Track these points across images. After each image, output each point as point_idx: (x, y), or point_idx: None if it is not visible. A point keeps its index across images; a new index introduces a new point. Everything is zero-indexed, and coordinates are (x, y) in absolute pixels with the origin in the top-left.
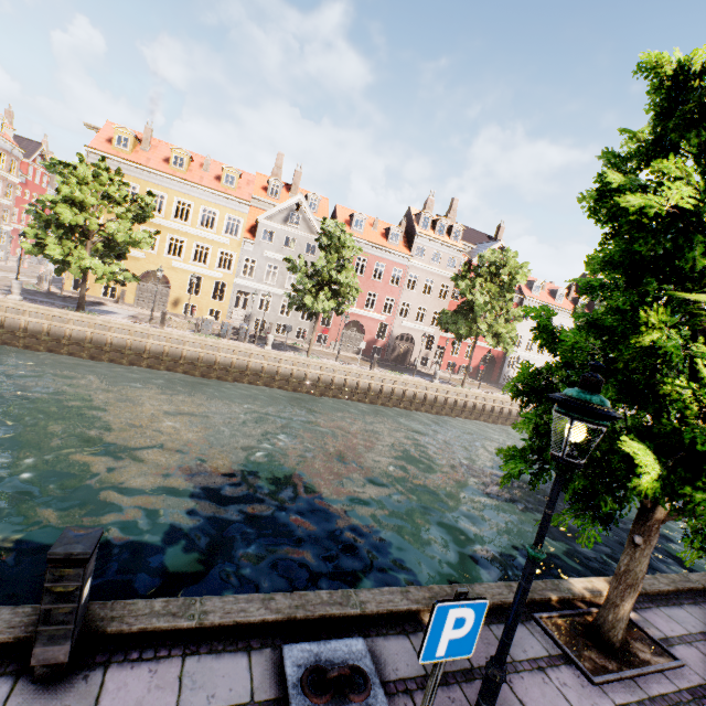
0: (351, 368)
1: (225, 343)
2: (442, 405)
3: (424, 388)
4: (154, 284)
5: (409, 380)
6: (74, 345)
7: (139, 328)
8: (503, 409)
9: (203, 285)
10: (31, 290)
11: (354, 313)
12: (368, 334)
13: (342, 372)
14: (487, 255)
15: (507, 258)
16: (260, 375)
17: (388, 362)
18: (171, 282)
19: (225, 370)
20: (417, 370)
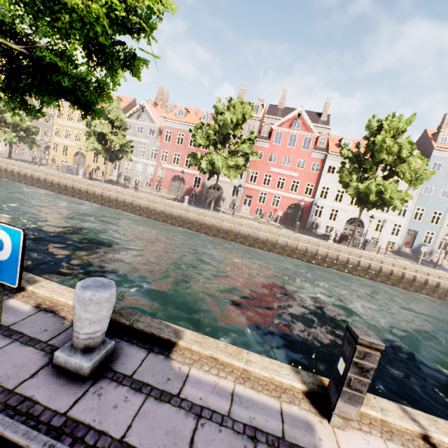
0: (118, 189)
1: (54, 172)
2: (183, 220)
3: (170, 207)
4: (81, 158)
5: (157, 199)
6: (2, 173)
7: (21, 164)
8: (240, 230)
9: (99, 157)
10: (29, 161)
11: (177, 170)
12: (188, 184)
13: (114, 191)
14: (217, 105)
15: (234, 104)
16: (69, 190)
17: (199, 203)
18: (86, 157)
19: (53, 186)
20: (217, 208)
